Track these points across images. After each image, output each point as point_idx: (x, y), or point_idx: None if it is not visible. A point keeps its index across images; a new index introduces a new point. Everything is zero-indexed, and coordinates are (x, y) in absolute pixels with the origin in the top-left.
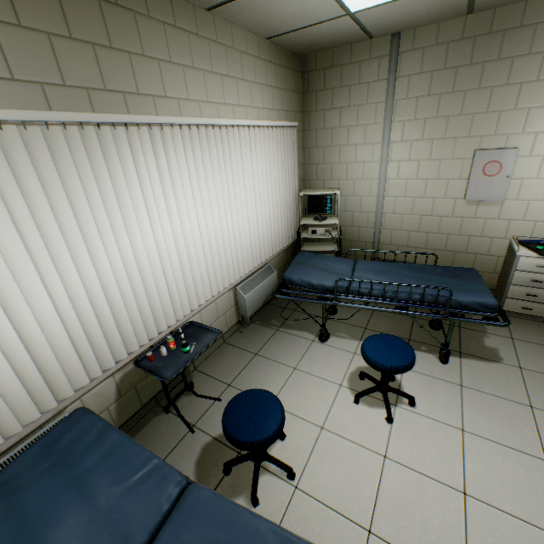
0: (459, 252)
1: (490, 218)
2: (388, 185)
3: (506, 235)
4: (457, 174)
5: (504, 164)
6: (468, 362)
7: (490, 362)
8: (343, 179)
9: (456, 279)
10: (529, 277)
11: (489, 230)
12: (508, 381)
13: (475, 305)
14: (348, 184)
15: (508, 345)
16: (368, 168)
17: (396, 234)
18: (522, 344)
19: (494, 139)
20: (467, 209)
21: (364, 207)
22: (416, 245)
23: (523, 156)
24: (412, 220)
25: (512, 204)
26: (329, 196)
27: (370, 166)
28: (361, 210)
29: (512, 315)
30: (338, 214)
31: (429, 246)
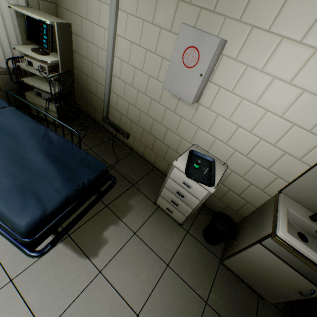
0: (159, 139)
1: (185, 118)
2: (118, 43)
3: (192, 140)
4: (171, 55)
5: (202, 56)
6: (61, 250)
7: (81, 256)
8: (85, 18)
9: (58, 171)
10: (177, 188)
11: (182, 130)
12: (68, 287)
13: (3, 221)
14: (89, 27)
15: (122, 240)
16: (103, 12)
17: (120, 101)
18: (135, 243)
19: (212, 19)
20: (171, 101)
21: (100, 61)
22: (133, 119)
23: (230, 57)
24: (132, 93)
25: (204, 112)
26: (45, 25)
27: (105, 8)
28: (98, 63)
29: (163, 209)
30: (58, 54)
31: (141, 124)
